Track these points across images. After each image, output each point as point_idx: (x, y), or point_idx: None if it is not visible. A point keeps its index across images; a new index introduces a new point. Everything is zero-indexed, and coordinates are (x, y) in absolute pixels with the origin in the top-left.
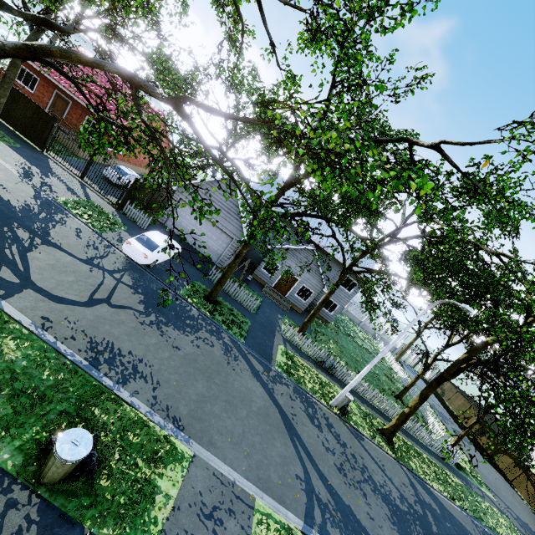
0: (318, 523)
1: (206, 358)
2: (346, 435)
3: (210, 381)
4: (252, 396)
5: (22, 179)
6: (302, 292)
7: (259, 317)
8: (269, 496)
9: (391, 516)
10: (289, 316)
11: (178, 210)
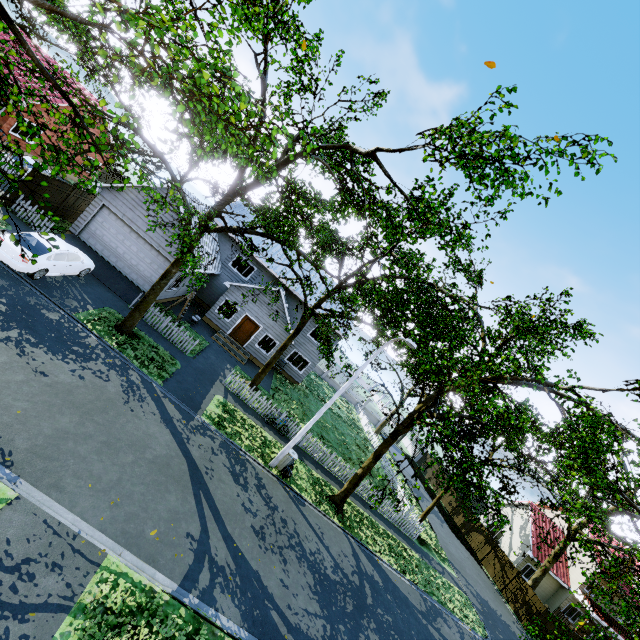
0: (202, 588)
1: (91, 392)
2: (281, 498)
3: (85, 417)
4: (150, 442)
5: None
6: (264, 343)
7: (197, 362)
8: (133, 553)
9: (315, 585)
10: (244, 368)
11: (100, 219)
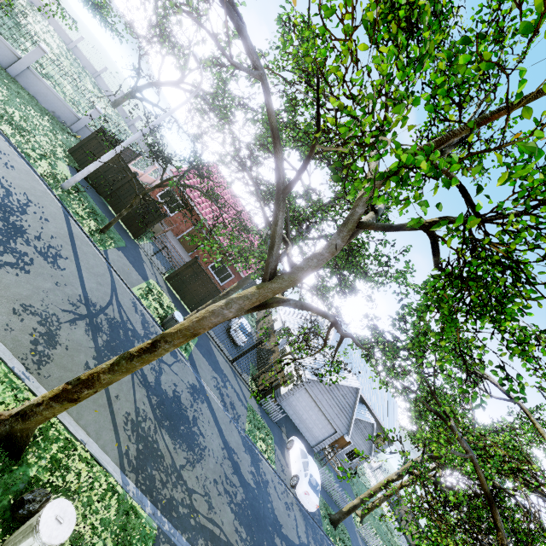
0: None
1: None
2: None
3: None
4: None
5: (226, 414)
6: (350, 454)
7: None
8: None
9: None
10: (344, 486)
11: (297, 395)
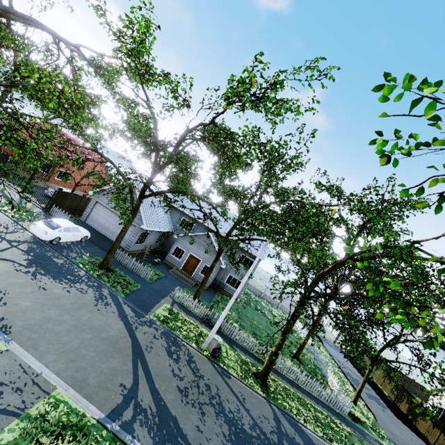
0: (125, 420)
1: (72, 299)
2: (208, 371)
3: (64, 312)
4: (106, 328)
5: None
6: (205, 271)
7: (154, 285)
8: (76, 390)
9: (229, 434)
10: (191, 289)
11: (95, 210)
